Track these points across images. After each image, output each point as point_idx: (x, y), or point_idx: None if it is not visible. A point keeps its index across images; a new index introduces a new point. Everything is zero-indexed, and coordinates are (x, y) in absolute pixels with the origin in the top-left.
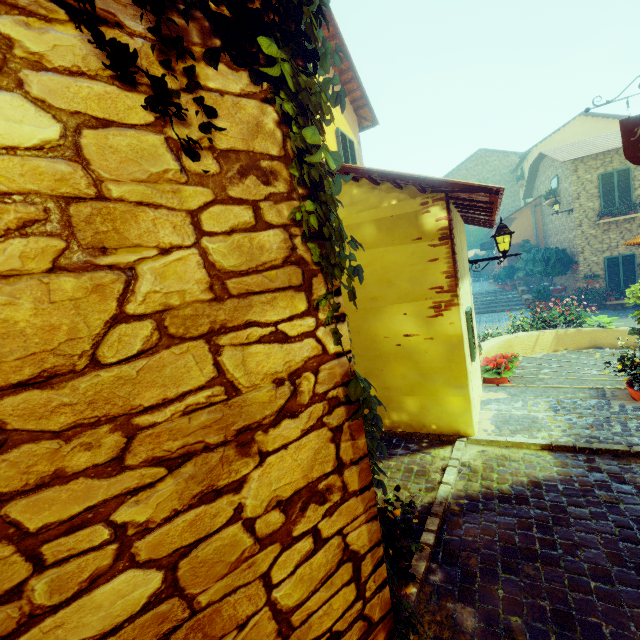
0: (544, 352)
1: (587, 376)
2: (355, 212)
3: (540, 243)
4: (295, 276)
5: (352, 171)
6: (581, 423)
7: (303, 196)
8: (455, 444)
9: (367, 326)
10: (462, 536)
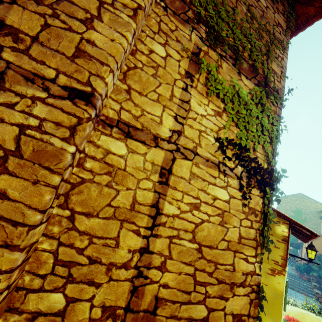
0: None
1: None
2: None
3: None
4: (254, 244)
5: None
6: None
7: (262, 222)
8: None
9: None
10: None
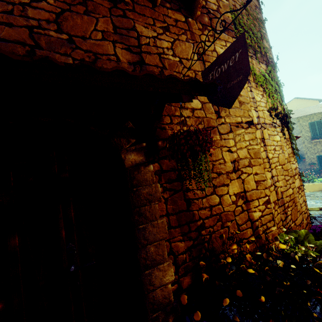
0: None
1: None
2: None
3: None
4: (292, 155)
5: None
6: None
7: (290, 143)
8: None
9: None
10: None
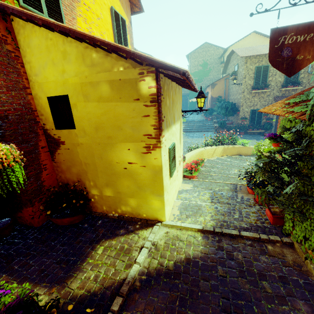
0: (217, 156)
1: (232, 174)
2: (95, 72)
3: (226, 98)
4: None
5: (81, 36)
6: (221, 211)
7: None
8: (153, 228)
9: (106, 154)
10: (133, 312)
